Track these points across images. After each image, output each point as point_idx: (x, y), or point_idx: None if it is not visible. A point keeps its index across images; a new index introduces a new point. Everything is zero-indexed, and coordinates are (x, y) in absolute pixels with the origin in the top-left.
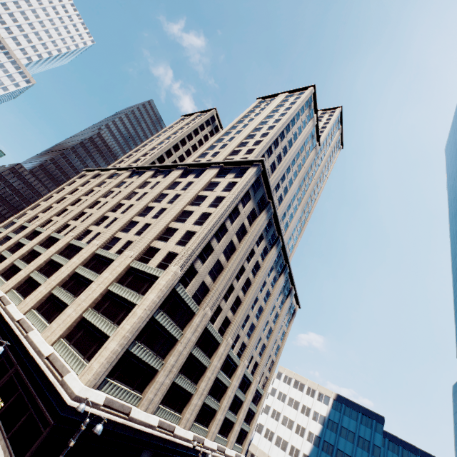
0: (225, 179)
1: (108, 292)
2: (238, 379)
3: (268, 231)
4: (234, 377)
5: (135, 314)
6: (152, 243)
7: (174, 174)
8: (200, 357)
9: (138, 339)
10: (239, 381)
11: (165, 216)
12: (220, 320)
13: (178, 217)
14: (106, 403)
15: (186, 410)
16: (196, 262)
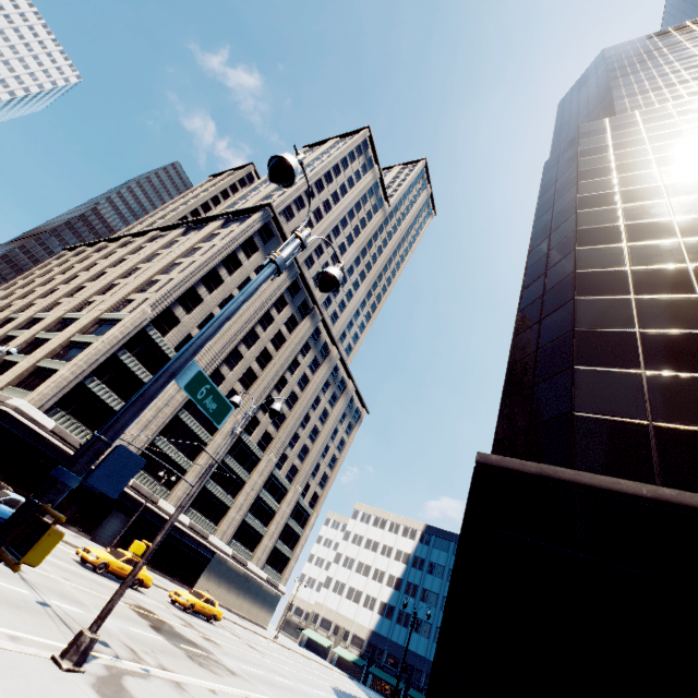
0: (228, 229)
1: (69, 344)
2: (262, 476)
3: (294, 297)
4: (255, 471)
5: (92, 347)
6: (129, 296)
7: (174, 233)
8: (194, 427)
9: (99, 378)
10: (264, 479)
11: (149, 271)
12: (223, 391)
13: (166, 271)
14: (57, 432)
15: (177, 487)
16: (176, 308)
